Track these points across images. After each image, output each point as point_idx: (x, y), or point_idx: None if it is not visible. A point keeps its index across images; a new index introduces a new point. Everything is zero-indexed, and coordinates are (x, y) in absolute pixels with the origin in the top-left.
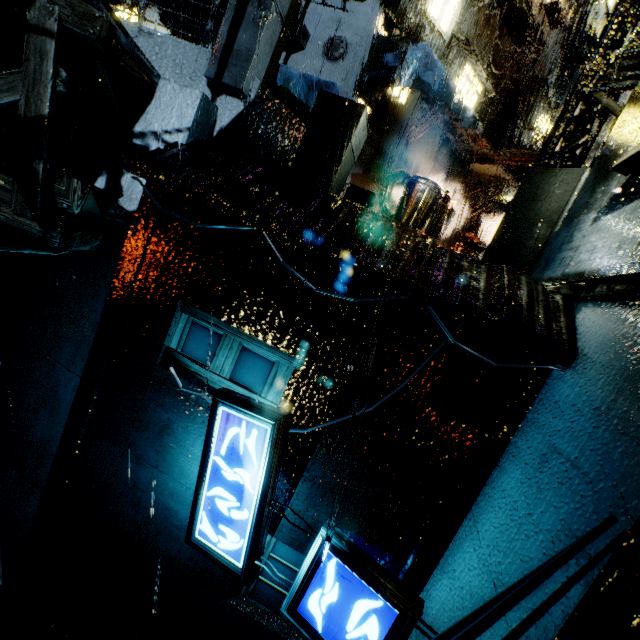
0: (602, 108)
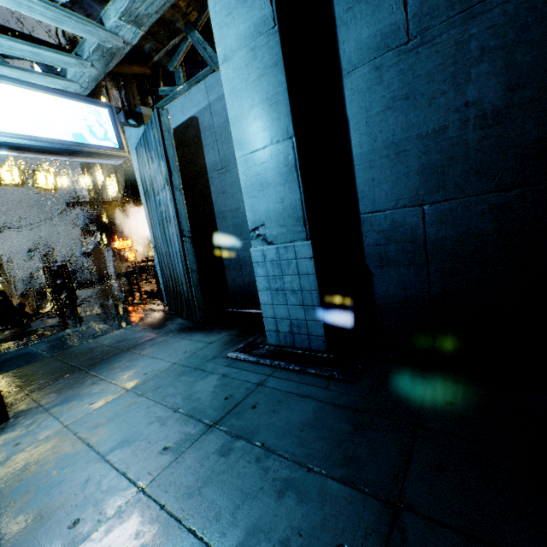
0: None
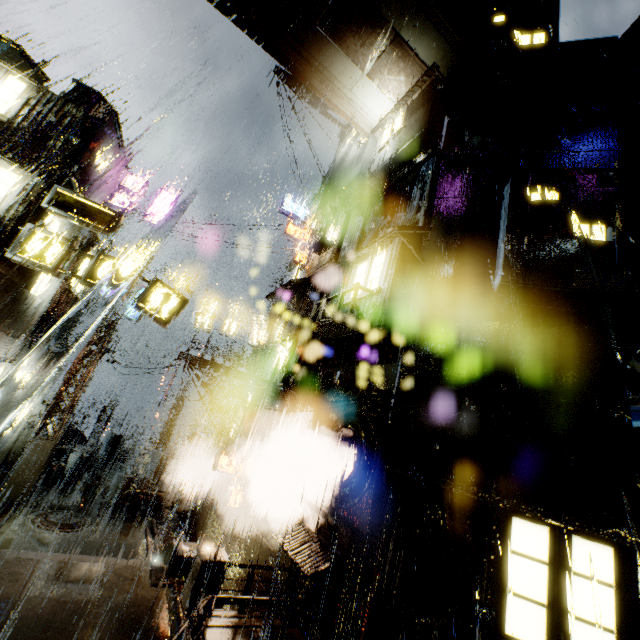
0: (68, 402)
